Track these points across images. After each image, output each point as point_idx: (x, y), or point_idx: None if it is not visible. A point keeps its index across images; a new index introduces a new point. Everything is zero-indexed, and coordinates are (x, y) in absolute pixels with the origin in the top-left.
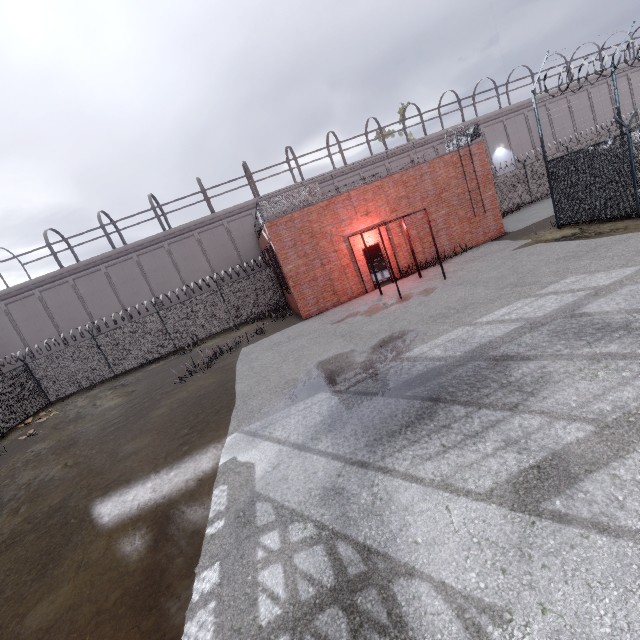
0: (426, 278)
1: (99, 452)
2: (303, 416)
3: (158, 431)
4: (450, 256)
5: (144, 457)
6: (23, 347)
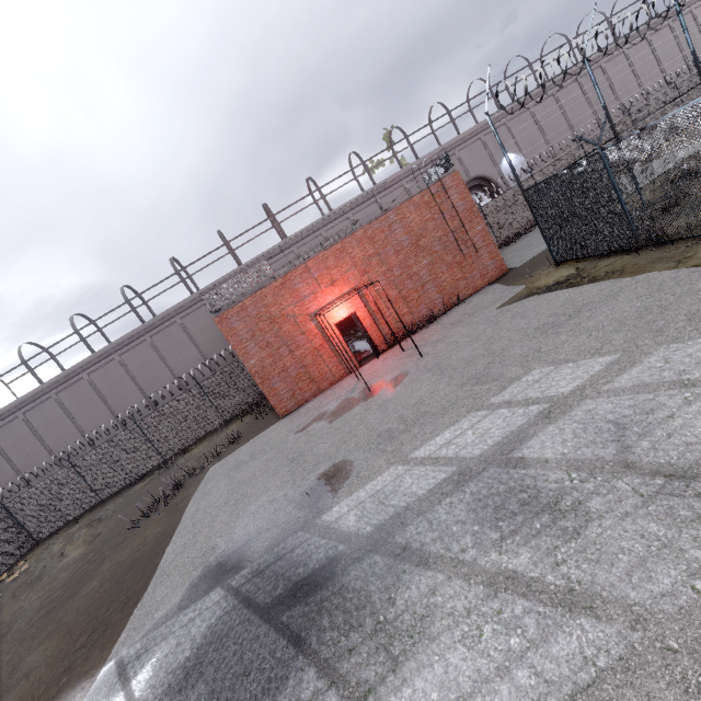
0: (407, 352)
1: (9, 661)
2: (178, 641)
3: (67, 631)
4: (443, 312)
5: (28, 688)
6: (16, 475)
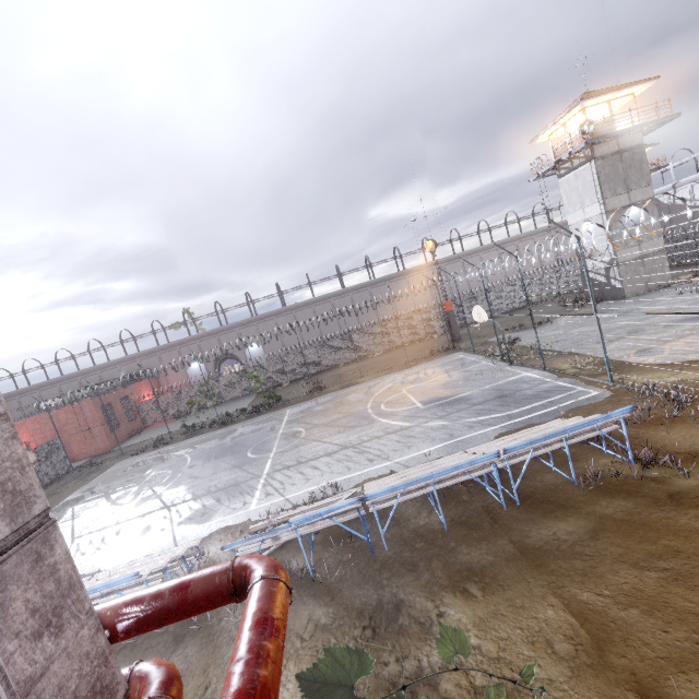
0: None
1: None
2: None
3: None
4: None
5: None
6: None
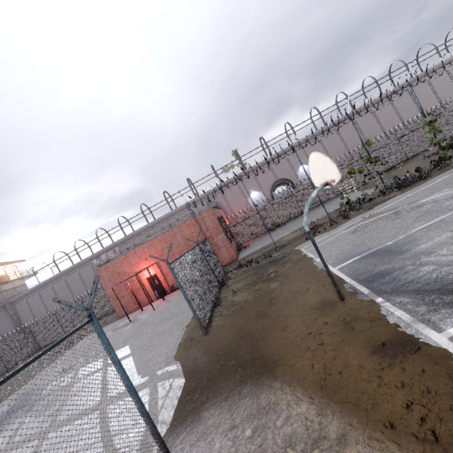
0: (161, 302)
1: None
2: None
3: None
4: None
5: None
6: (46, 312)
